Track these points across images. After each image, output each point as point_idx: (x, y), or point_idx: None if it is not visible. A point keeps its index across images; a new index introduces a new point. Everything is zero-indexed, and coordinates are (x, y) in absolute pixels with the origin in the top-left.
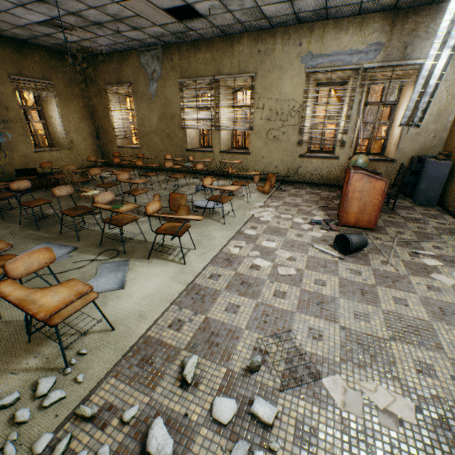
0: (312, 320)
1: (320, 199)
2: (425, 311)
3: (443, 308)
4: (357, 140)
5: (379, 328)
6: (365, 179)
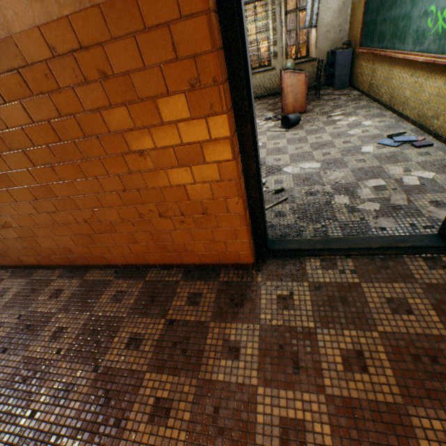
0: (275, 157)
1: (268, 106)
2: (330, 137)
3: (339, 134)
4: (286, 49)
5: (307, 149)
6: (292, 76)
